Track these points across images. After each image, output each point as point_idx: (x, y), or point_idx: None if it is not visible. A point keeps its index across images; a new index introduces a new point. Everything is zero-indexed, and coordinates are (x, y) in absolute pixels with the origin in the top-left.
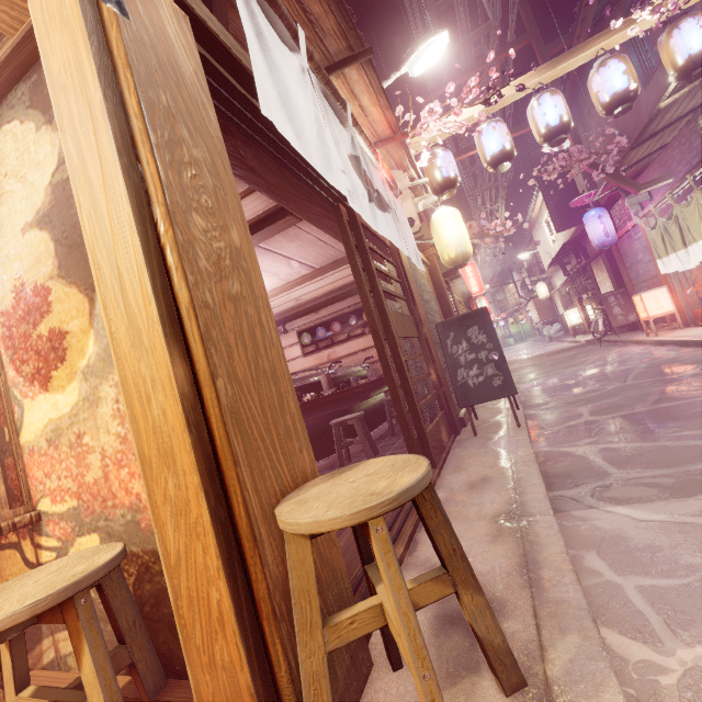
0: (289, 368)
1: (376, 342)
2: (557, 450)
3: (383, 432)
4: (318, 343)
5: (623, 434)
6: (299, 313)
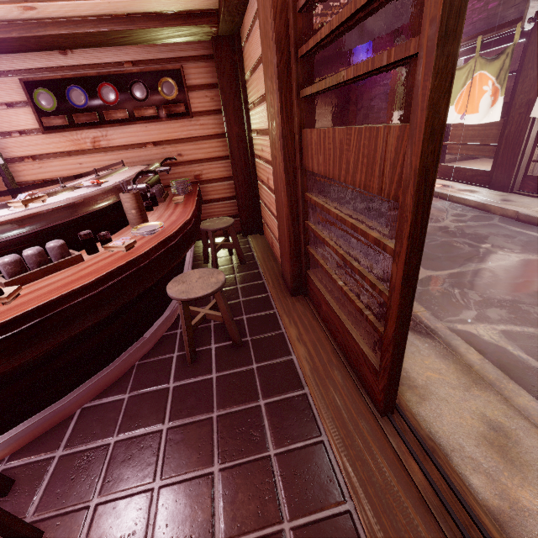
0: (11, 146)
1: (418, 213)
2: (455, 327)
3: (192, 261)
4: (73, 115)
5: (497, 309)
6: (27, 41)
